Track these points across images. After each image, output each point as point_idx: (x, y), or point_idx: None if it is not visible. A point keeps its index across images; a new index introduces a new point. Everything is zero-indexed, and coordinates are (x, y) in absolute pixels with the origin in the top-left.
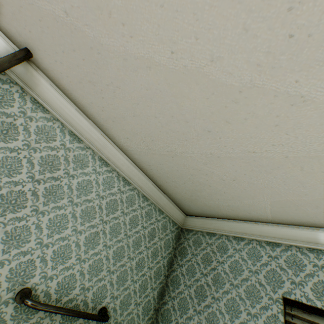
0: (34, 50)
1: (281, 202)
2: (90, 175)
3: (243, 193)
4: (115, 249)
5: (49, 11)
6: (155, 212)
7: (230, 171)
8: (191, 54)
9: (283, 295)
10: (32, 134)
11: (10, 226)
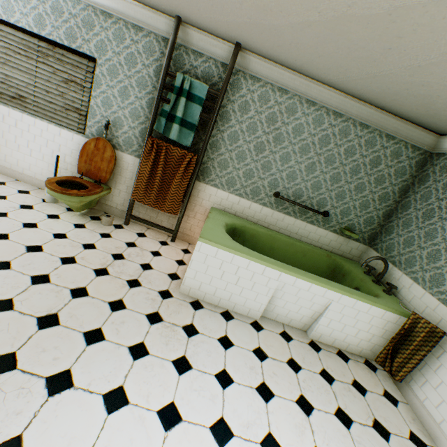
0: (241, 42)
1: None
2: (300, 120)
3: None
4: (330, 175)
5: (241, 22)
6: (380, 140)
7: (446, 77)
8: (331, 9)
9: None
10: (256, 103)
11: (261, 161)
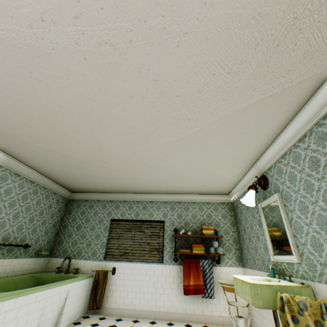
0: None
1: (113, 186)
2: (11, 184)
3: (99, 184)
4: (29, 218)
5: (2, 130)
6: (52, 195)
7: (91, 178)
8: (71, 154)
9: (111, 218)
10: None
11: None
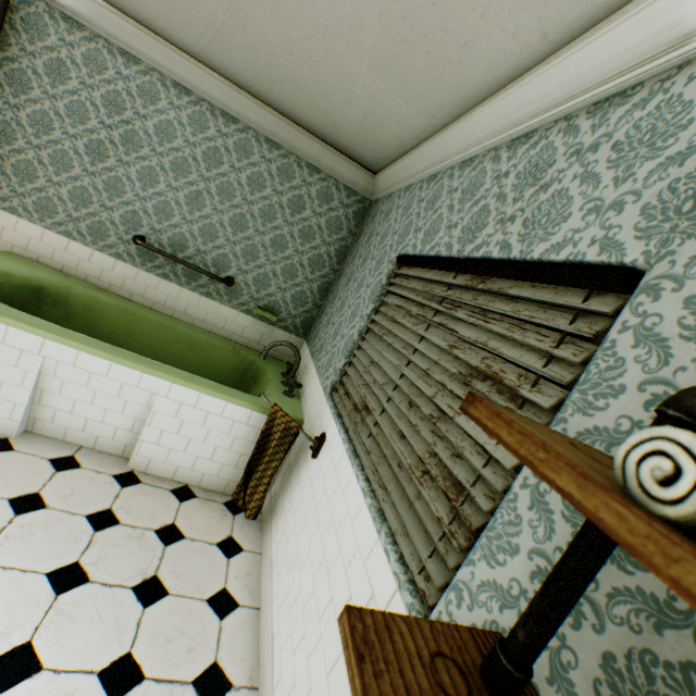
0: None
1: (375, 63)
2: (168, 114)
3: (335, 72)
4: (231, 217)
5: None
6: (300, 171)
7: (270, 28)
8: None
9: (399, 253)
10: (83, 69)
11: (105, 176)
